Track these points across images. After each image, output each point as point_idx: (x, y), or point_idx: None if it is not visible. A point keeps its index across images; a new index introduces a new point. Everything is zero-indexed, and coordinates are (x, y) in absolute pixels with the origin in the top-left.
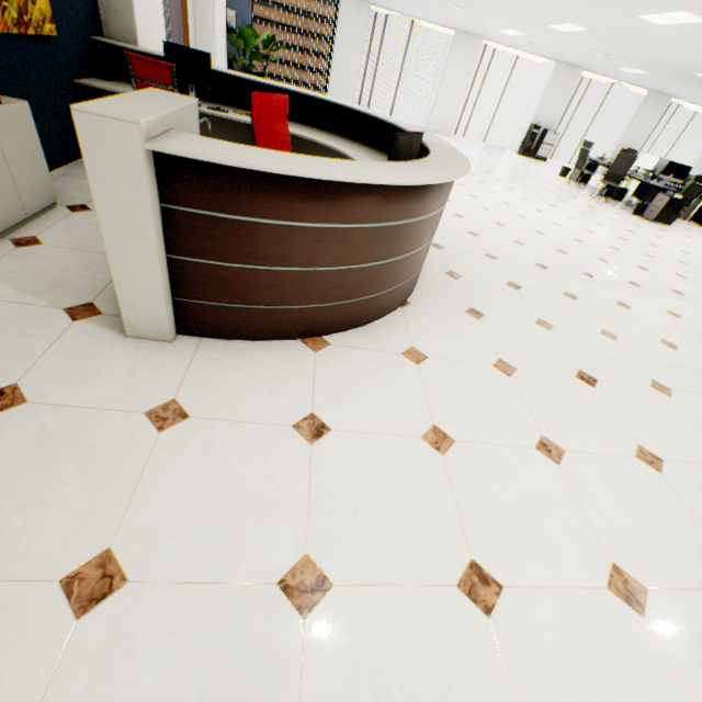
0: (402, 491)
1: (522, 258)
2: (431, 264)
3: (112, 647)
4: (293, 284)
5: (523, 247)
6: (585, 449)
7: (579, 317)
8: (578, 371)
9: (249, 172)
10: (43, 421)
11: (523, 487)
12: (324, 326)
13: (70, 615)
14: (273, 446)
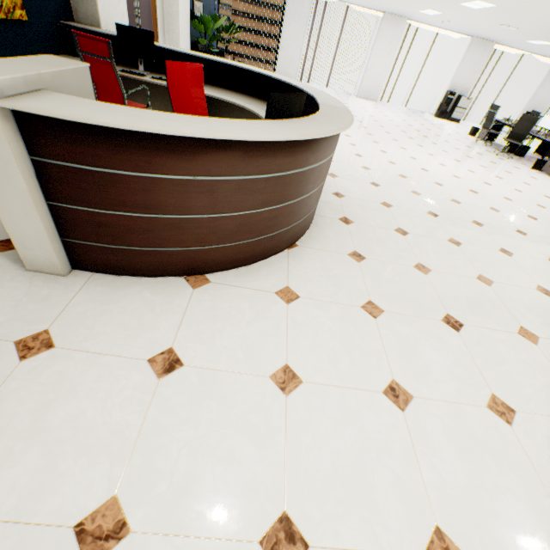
0: (233, 432)
1: (416, 206)
2: (328, 211)
3: None
4: (167, 229)
5: (420, 196)
6: (434, 395)
7: (459, 262)
8: (446, 315)
9: (103, 128)
10: None
11: (360, 434)
12: (205, 265)
13: None
14: (122, 380)
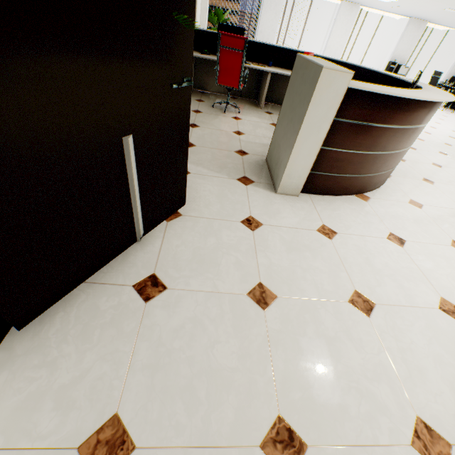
0: None
1: (429, 148)
2: None
3: (392, 329)
4: (368, 162)
5: (425, 142)
6: None
7: None
8: None
9: (383, 98)
10: (278, 233)
11: None
12: (366, 187)
13: (364, 316)
14: (386, 248)
